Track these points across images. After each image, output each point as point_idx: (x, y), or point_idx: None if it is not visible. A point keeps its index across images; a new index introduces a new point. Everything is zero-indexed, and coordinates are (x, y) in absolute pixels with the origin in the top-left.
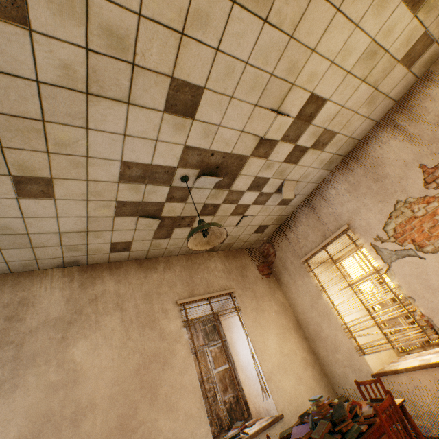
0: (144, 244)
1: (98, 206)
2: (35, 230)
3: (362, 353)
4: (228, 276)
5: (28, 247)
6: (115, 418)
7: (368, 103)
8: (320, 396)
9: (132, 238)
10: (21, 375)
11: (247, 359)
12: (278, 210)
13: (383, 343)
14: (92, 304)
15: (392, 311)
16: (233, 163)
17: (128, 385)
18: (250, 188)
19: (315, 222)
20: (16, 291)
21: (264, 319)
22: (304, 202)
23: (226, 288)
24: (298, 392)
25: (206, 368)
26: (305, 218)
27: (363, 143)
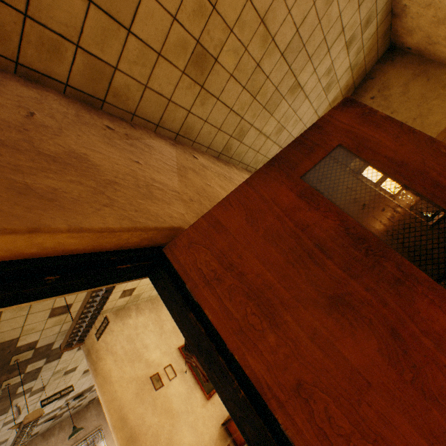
0: (47, 426)
1: None
2: None
3: None
4: (99, 417)
5: None
6: None
7: None
8: None
9: (40, 429)
10: None
11: None
12: None
13: None
14: None
15: None
16: (90, 387)
17: None
18: None
19: None
20: None
21: None
22: None
23: (97, 426)
24: None
25: None
26: None
27: None
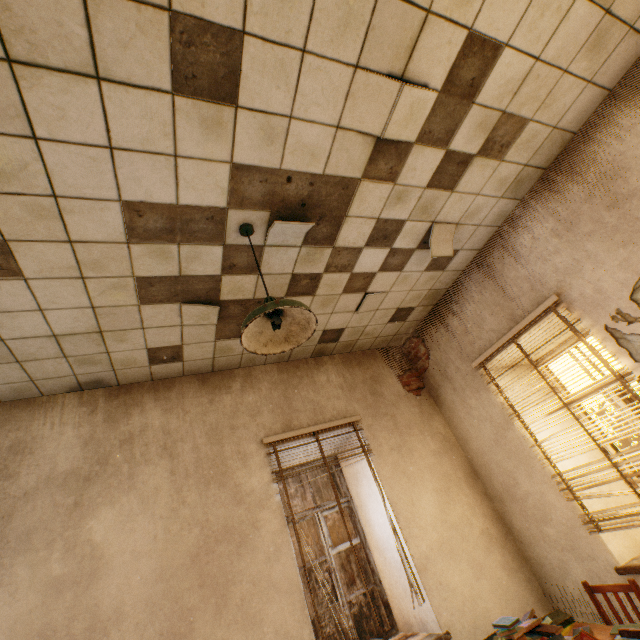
0: (203, 349)
1: (105, 288)
2: (12, 334)
3: (595, 529)
4: (349, 394)
5: (11, 361)
6: (156, 638)
7: (591, 49)
8: (515, 619)
9: (181, 339)
10: (7, 566)
11: (385, 532)
12: (428, 281)
13: (639, 514)
14: (125, 448)
15: (636, 439)
16: (332, 195)
17: (179, 581)
18: (371, 243)
19: (494, 296)
20: (7, 431)
21: (412, 466)
22: (473, 262)
23: (345, 415)
24: (477, 591)
25: (319, 545)
26: (477, 290)
27: (583, 137)
